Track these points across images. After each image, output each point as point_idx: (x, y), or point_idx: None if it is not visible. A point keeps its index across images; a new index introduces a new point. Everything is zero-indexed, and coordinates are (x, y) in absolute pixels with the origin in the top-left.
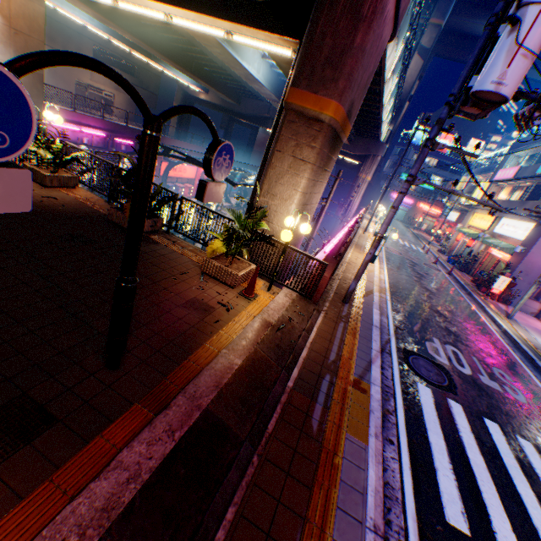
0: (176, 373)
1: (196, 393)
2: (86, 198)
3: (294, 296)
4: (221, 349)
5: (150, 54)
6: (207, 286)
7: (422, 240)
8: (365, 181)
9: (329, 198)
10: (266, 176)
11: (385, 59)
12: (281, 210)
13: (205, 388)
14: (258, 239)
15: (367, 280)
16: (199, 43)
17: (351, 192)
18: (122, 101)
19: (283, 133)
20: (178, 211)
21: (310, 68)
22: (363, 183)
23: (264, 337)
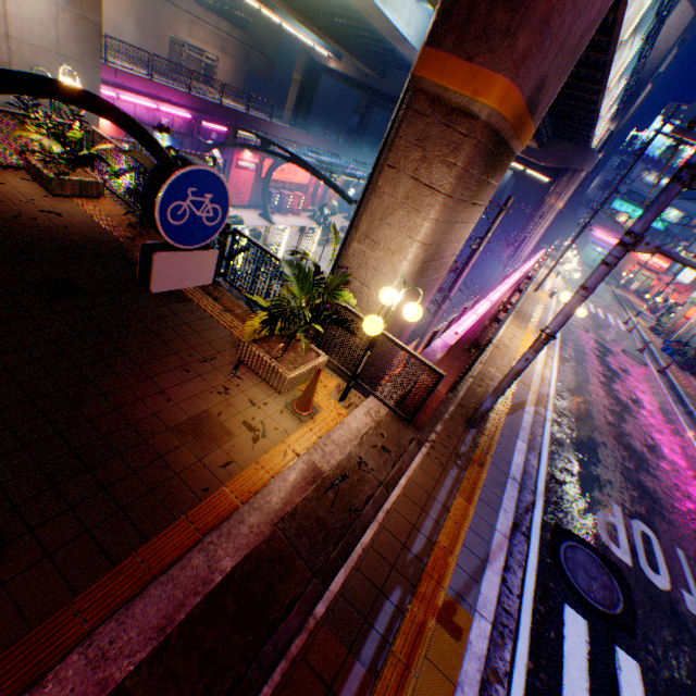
0: (98, 587)
1: (112, 646)
2: (109, 215)
3: (382, 414)
4: (207, 530)
5: None
6: (237, 388)
7: (626, 308)
8: (553, 209)
9: (484, 238)
10: (367, 208)
11: (626, 1)
12: (383, 267)
13: (136, 633)
14: (329, 321)
15: (519, 380)
16: None
17: (528, 224)
18: (227, 69)
19: (402, 135)
20: (229, 251)
21: (466, 7)
22: (550, 211)
23: (298, 505)
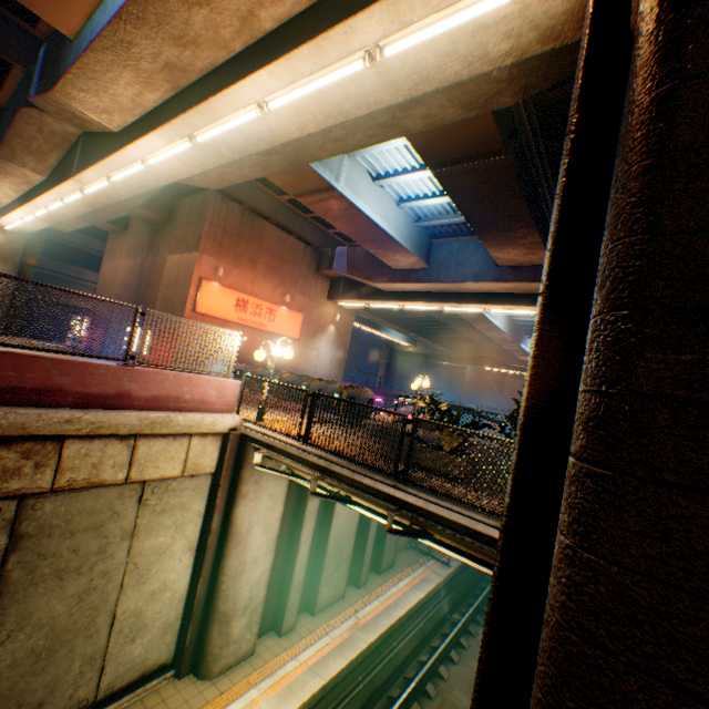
0: None
1: None
2: None
3: None
4: None
5: (375, 326)
6: None
7: None
8: None
9: None
10: None
11: None
12: None
13: None
14: None
15: None
16: (430, 311)
17: None
18: None
19: None
20: None
21: None
22: None
23: None
